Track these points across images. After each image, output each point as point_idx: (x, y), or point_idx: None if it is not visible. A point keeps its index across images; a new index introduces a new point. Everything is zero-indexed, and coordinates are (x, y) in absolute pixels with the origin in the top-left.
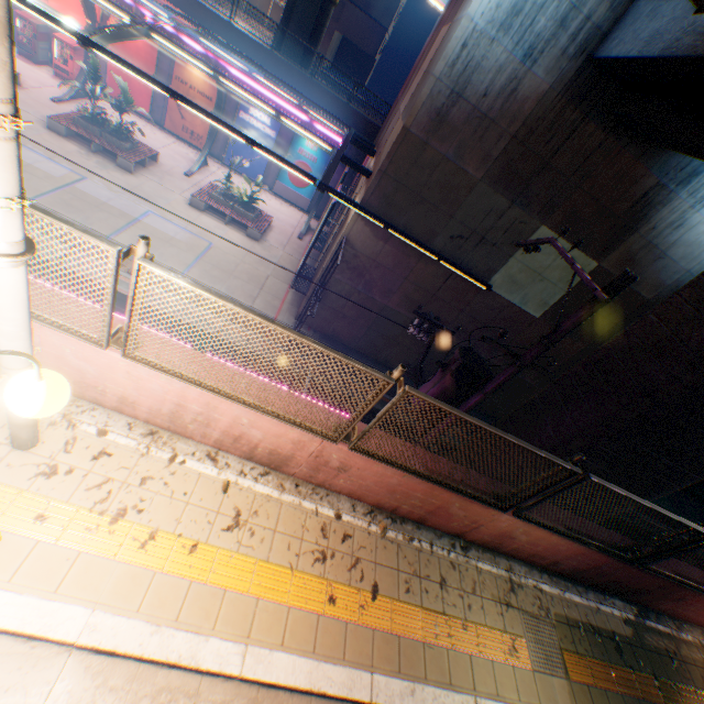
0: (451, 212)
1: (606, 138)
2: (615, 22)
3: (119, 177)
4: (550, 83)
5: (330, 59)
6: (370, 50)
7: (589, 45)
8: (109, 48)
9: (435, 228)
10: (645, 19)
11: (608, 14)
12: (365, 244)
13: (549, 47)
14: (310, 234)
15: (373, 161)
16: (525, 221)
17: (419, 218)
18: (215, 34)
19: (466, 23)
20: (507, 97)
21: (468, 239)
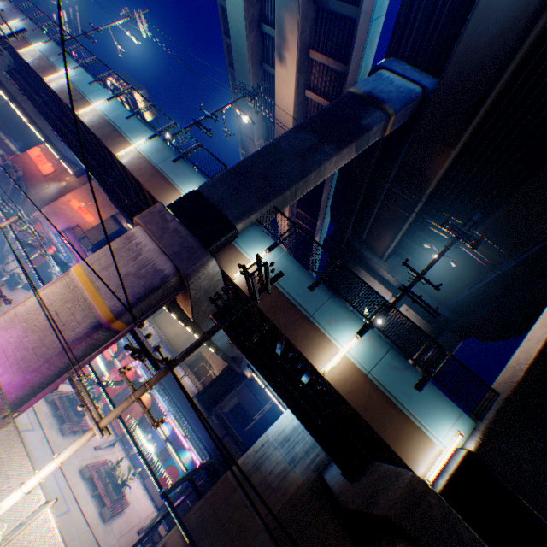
0: None
1: (336, 524)
2: (330, 460)
3: (55, 434)
4: (303, 478)
5: (230, 406)
6: (252, 411)
7: (320, 466)
8: (112, 368)
9: None
10: (335, 465)
11: (327, 455)
12: None
13: (302, 460)
14: None
15: None
16: None
17: (220, 543)
18: (167, 382)
19: (265, 435)
20: (282, 477)
21: None
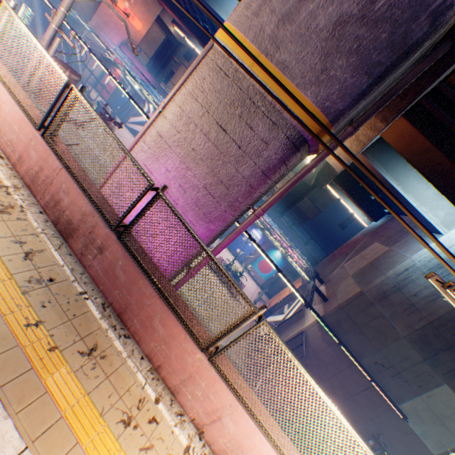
0: (379, 346)
1: None
2: None
3: None
4: None
5: None
6: (310, 215)
7: None
8: None
9: (365, 350)
10: None
11: None
12: (314, 340)
13: None
14: (260, 301)
15: (322, 286)
16: (431, 374)
17: (356, 340)
18: None
19: (409, 260)
20: (428, 300)
21: (387, 367)
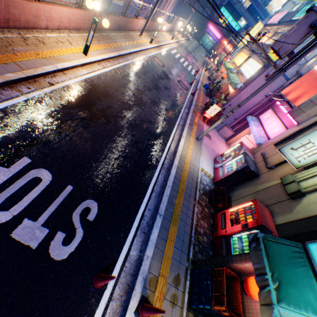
0: None
1: None
2: None
3: None
4: None
5: None
6: None
7: None
8: None
9: None
10: None
11: None
12: None
13: None
14: None
15: None
16: None
17: None
18: None
19: None
20: None
21: None
